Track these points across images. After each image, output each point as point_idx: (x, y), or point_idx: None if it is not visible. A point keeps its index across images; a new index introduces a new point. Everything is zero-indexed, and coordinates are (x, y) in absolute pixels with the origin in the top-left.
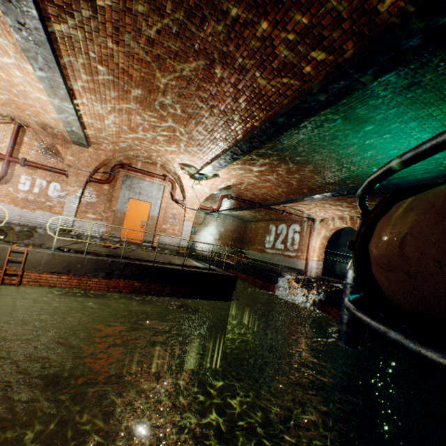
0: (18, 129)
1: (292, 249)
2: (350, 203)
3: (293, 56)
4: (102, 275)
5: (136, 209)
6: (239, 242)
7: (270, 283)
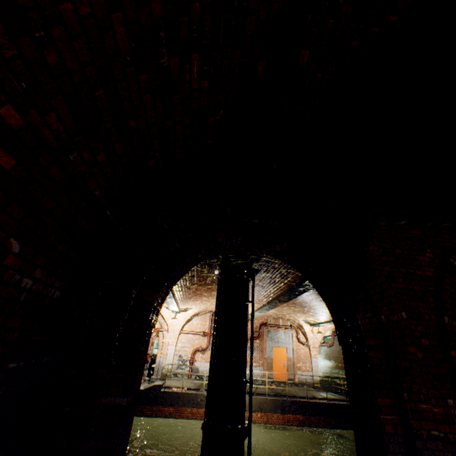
0: (212, 315)
1: None
2: None
3: None
4: (278, 411)
5: (277, 354)
6: None
7: None
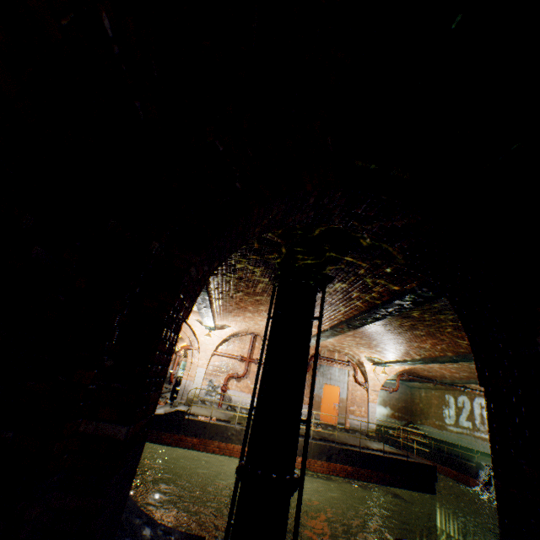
0: (253, 338)
1: (483, 428)
2: None
3: None
4: (323, 458)
5: (328, 392)
6: (407, 413)
7: (468, 475)
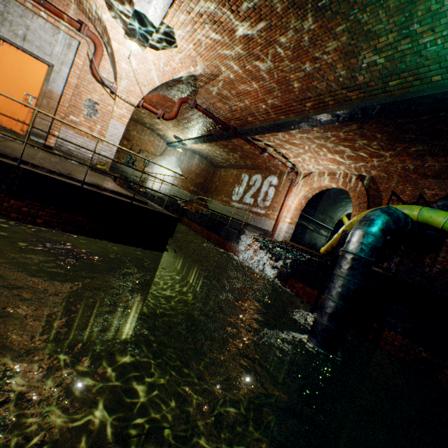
0: None
1: (262, 205)
2: (357, 149)
3: None
4: None
5: (14, 67)
6: (203, 190)
7: (228, 241)
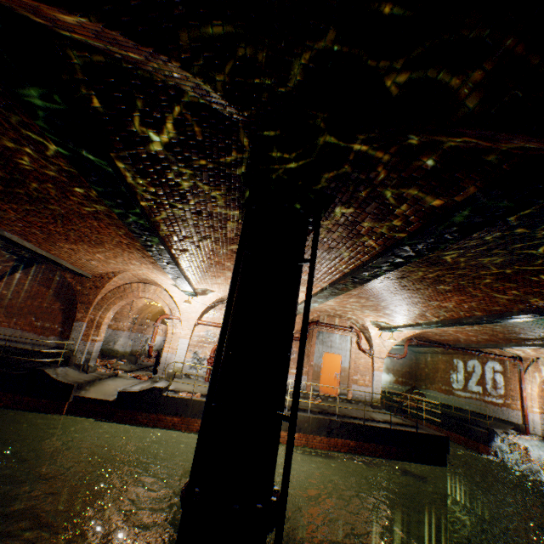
0: None
1: (495, 393)
2: None
3: (521, 297)
4: (323, 434)
5: (329, 361)
6: (411, 378)
7: (478, 441)
